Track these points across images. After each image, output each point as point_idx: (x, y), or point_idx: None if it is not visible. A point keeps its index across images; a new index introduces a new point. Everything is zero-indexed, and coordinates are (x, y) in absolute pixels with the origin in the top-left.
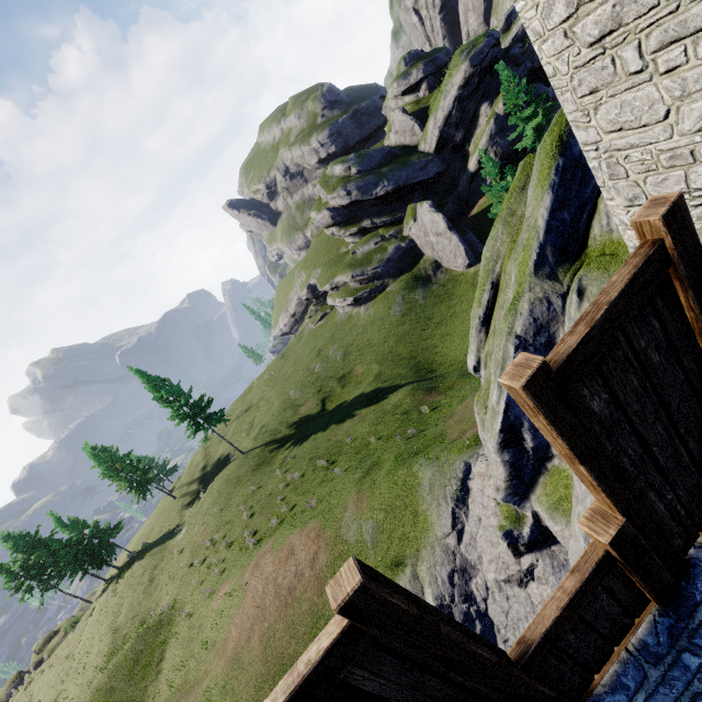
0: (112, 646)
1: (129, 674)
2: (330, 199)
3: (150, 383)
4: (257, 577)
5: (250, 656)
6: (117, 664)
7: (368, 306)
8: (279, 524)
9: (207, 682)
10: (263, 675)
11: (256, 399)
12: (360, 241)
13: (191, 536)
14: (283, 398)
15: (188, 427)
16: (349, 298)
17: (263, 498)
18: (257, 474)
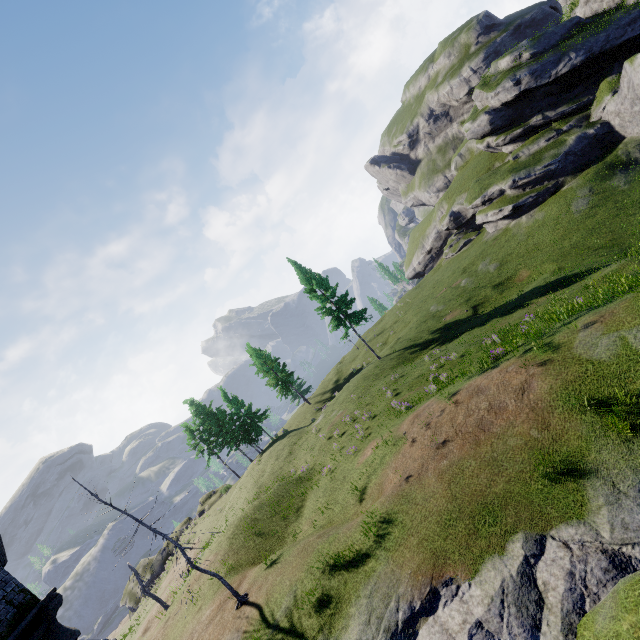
0: (256, 497)
1: (272, 510)
2: (492, 97)
3: (303, 275)
4: (420, 424)
5: (424, 492)
6: (261, 502)
7: (532, 213)
8: (438, 390)
9: (362, 516)
10: (451, 512)
11: (388, 324)
12: (524, 144)
13: (328, 419)
14: (421, 314)
15: (331, 321)
16: (507, 207)
17: (410, 380)
18: (397, 369)
